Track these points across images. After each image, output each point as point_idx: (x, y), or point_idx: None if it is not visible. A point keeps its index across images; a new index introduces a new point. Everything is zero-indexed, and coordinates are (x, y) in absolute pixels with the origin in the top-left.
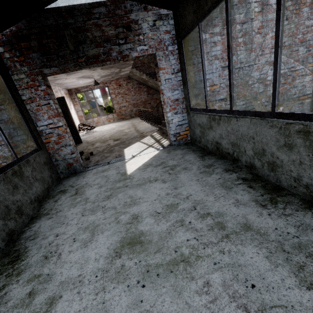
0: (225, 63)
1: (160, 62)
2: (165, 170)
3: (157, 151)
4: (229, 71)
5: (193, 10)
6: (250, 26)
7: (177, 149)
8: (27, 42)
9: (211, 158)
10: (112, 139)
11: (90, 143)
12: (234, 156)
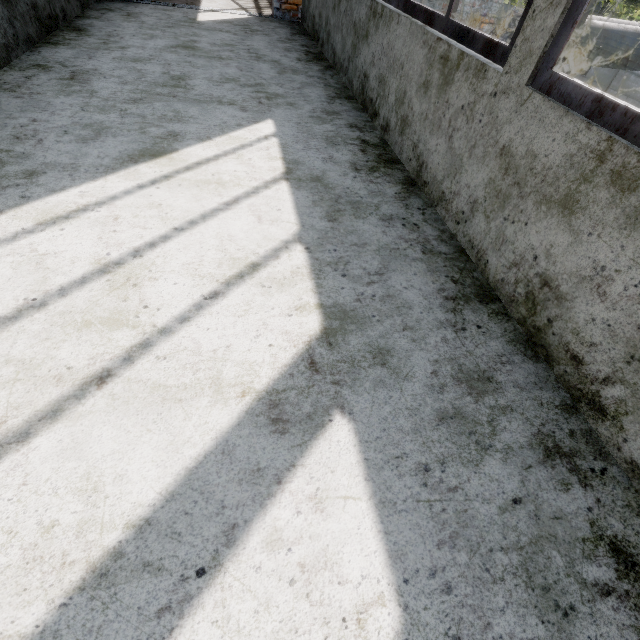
0: None
1: None
2: (243, 30)
3: (249, 16)
4: None
5: None
6: None
7: (275, 22)
8: None
9: (301, 37)
10: None
11: None
12: (318, 35)
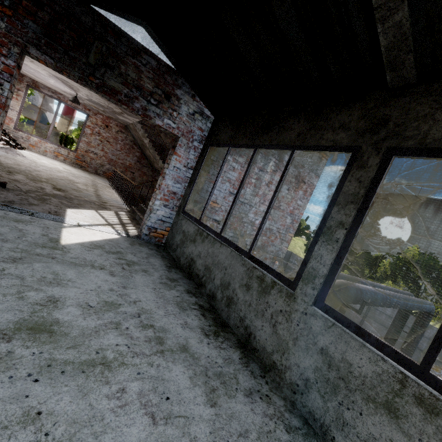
0: (234, 190)
1: (179, 148)
2: (119, 262)
3: (118, 235)
4: (234, 200)
5: (231, 134)
6: (264, 176)
7: (144, 246)
8: (34, 7)
9: (178, 273)
10: (51, 183)
11: (6, 168)
12: (202, 281)
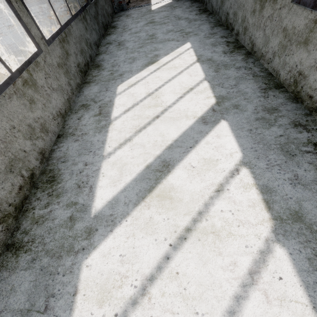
0: None
1: None
2: (171, 8)
3: (171, 1)
4: None
5: None
6: None
7: (183, 0)
8: None
9: (196, 3)
10: None
11: None
12: (204, 0)
